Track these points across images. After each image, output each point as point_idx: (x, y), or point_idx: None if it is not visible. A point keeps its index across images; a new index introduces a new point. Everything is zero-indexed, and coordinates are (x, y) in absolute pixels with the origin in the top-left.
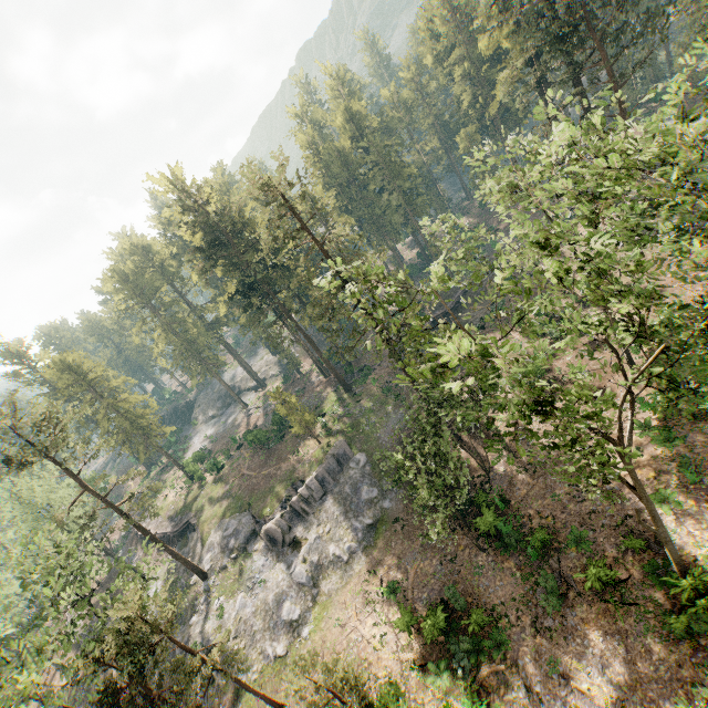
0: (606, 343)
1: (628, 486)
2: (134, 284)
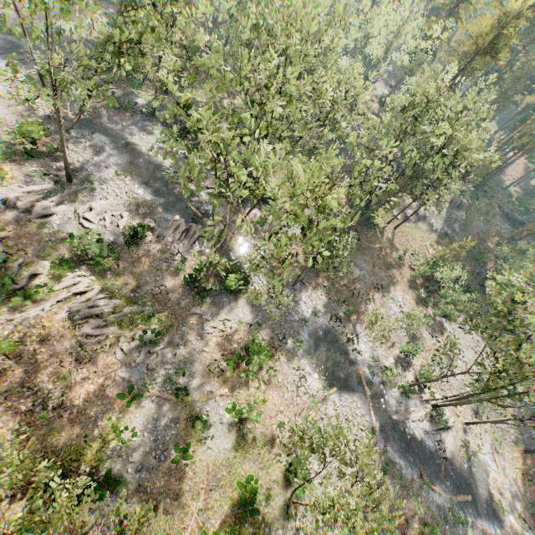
0: None
1: None
2: None
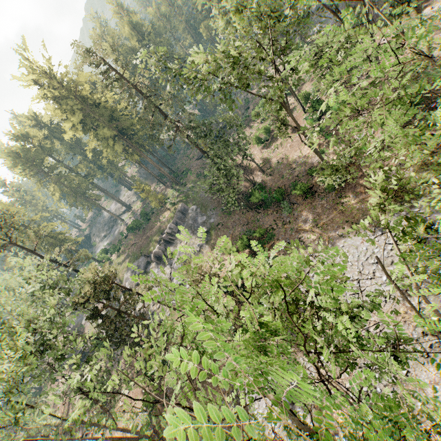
0: (258, 43)
1: (295, 128)
2: (26, 159)
